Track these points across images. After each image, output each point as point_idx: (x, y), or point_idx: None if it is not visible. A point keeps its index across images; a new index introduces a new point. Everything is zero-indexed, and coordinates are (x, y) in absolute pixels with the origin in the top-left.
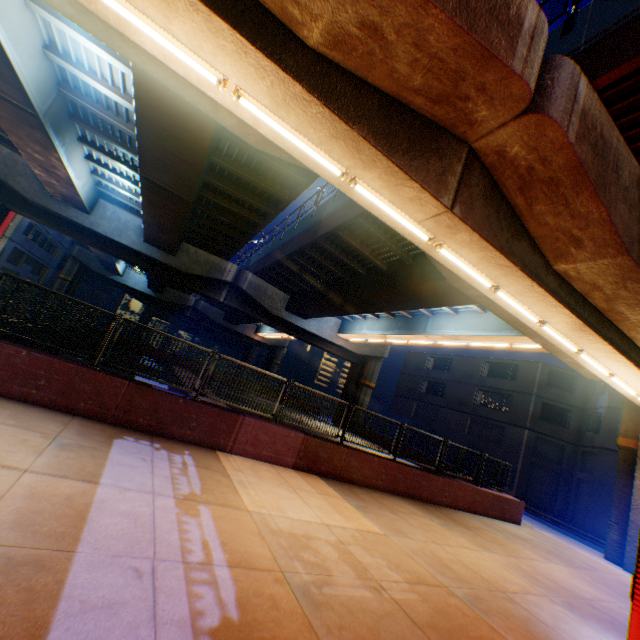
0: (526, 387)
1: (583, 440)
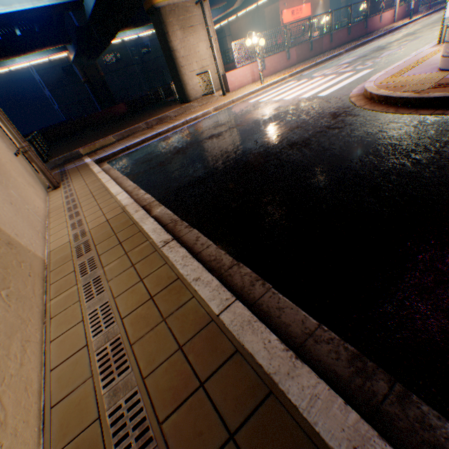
0: (123, 45)
1: (146, 60)
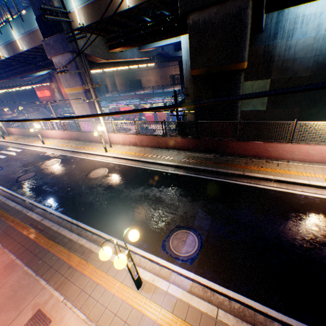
0: None
1: None
